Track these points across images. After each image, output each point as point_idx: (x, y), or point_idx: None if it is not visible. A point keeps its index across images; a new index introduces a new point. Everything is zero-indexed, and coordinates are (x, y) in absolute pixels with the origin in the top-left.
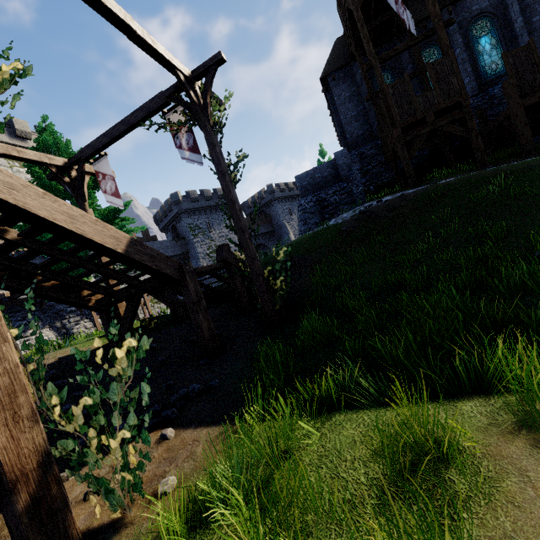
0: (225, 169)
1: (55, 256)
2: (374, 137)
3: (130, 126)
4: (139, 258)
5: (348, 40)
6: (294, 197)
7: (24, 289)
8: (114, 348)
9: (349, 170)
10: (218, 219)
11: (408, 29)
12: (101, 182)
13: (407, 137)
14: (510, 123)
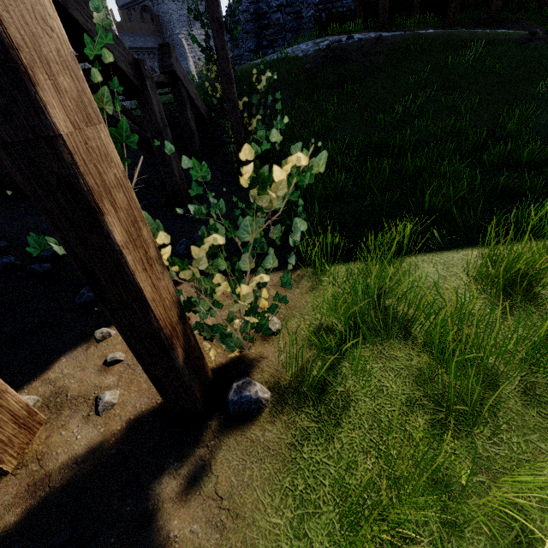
0: None
1: None
2: None
3: None
4: (83, 23)
5: None
6: None
7: None
8: (264, 167)
9: None
10: None
11: None
12: None
13: None
14: None
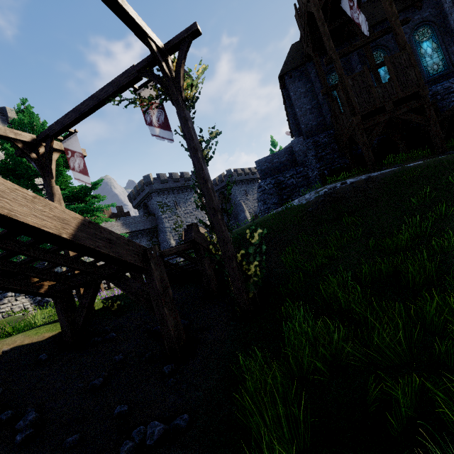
0: (197, 145)
1: None
2: (327, 127)
3: (99, 101)
4: (92, 244)
5: (304, 42)
6: (249, 181)
7: None
8: None
9: (305, 156)
10: (184, 198)
11: (360, 32)
12: (70, 159)
13: (367, 125)
14: None
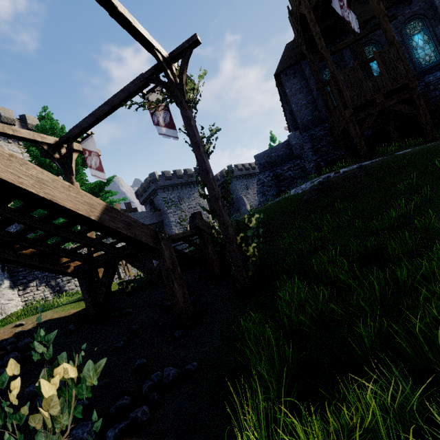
0: (199, 141)
1: (27, 223)
2: (322, 121)
3: (113, 106)
4: (114, 225)
5: (298, 42)
6: (249, 175)
7: (2, 257)
8: (41, 376)
9: (301, 149)
10: (188, 194)
11: (352, 30)
12: (87, 158)
13: (359, 117)
14: None
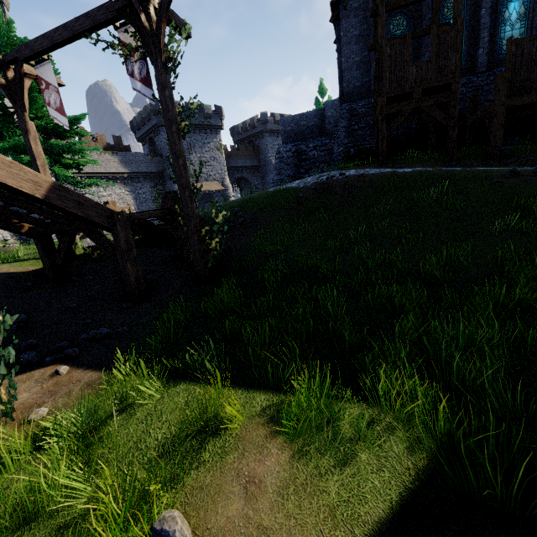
0: (174, 116)
1: None
2: (370, 93)
3: (74, 34)
4: (62, 204)
5: None
6: None
7: None
8: None
9: (335, 126)
10: (201, 141)
11: None
12: (44, 92)
13: (390, 110)
14: (490, 121)
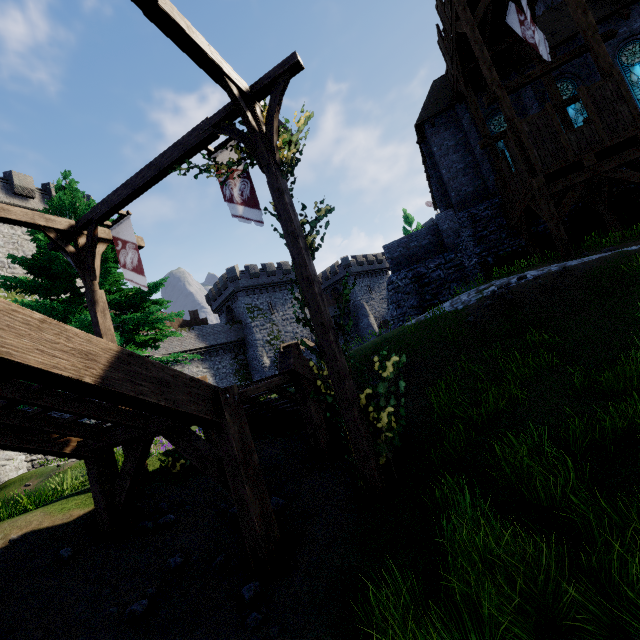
0: (298, 228)
1: None
2: (489, 194)
3: (159, 171)
4: (132, 389)
5: (452, 76)
6: (374, 272)
7: None
8: None
9: (457, 237)
10: (283, 299)
11: (537, 57)
12: (120, 252)
13: (554, 189)
14: None
